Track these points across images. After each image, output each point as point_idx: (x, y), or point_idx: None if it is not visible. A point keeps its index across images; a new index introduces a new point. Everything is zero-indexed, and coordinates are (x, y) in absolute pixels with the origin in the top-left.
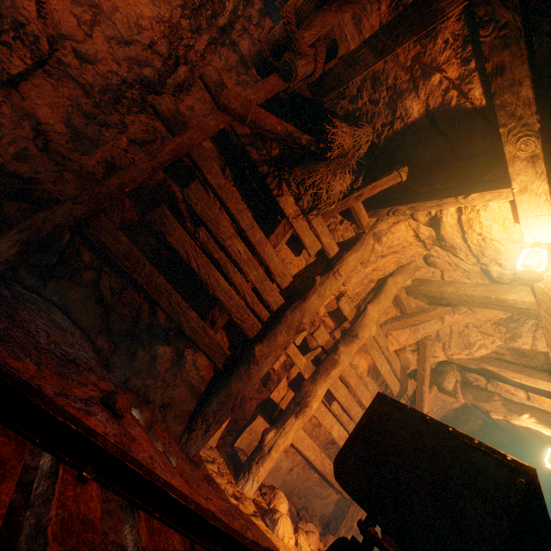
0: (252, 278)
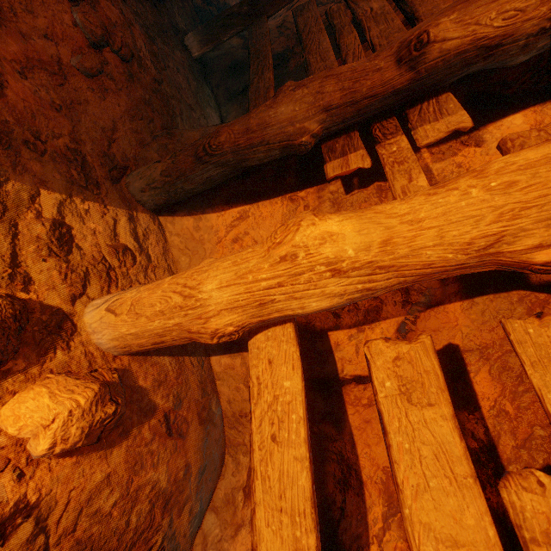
0: (373, 34)
